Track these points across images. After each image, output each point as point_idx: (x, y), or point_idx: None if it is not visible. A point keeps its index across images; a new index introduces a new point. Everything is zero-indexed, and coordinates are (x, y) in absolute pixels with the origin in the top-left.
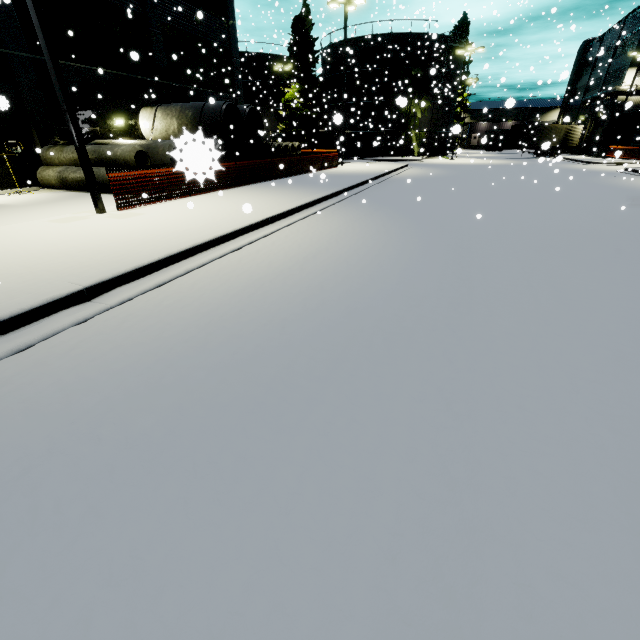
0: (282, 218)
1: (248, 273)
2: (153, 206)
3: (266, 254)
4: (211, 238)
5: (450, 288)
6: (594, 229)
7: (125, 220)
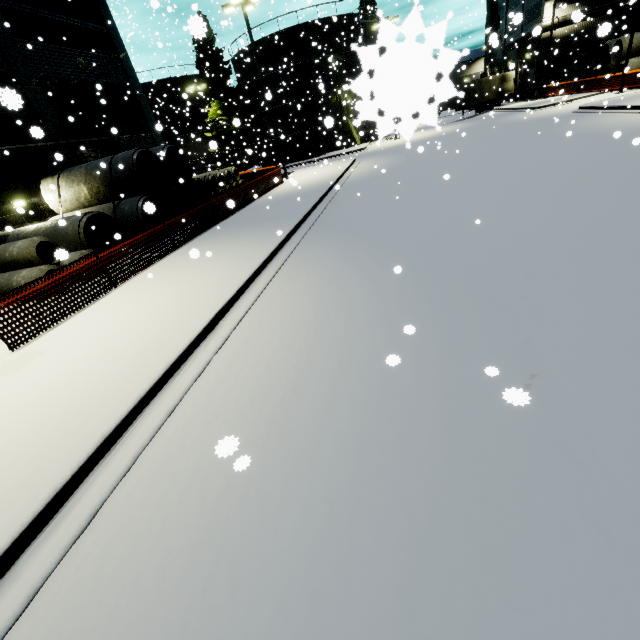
0: (235, 302)
1: (197, 485)
2: (63, 326)
3: (222, 406)
4: (132, 405)
5: (550, 447)
6: (636, 215)
7: (15, 377)
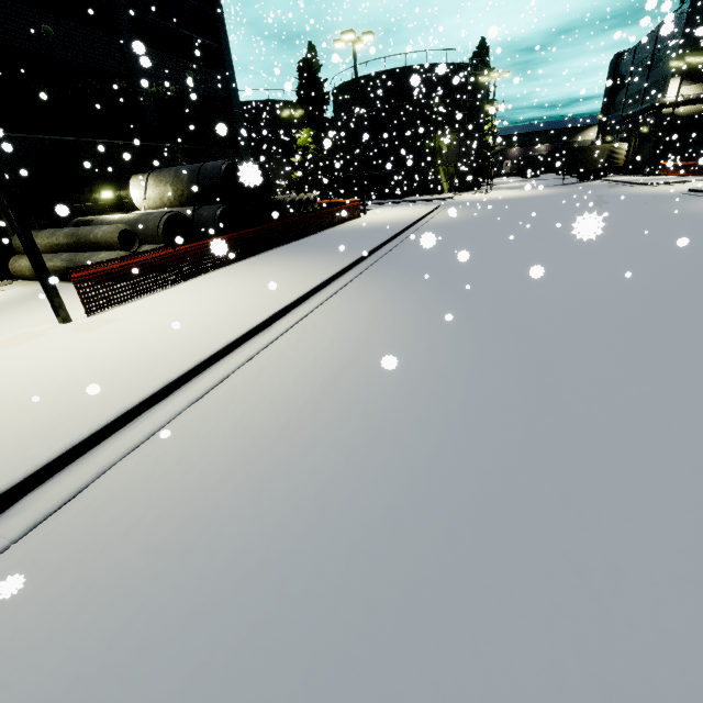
0: (294, 308)
1: (240, 428)
2: (134, 304)
3: (269, 381)
4: (193, 365)
5: (544, 443)
6: (701, 291)
7: (90, 334)
